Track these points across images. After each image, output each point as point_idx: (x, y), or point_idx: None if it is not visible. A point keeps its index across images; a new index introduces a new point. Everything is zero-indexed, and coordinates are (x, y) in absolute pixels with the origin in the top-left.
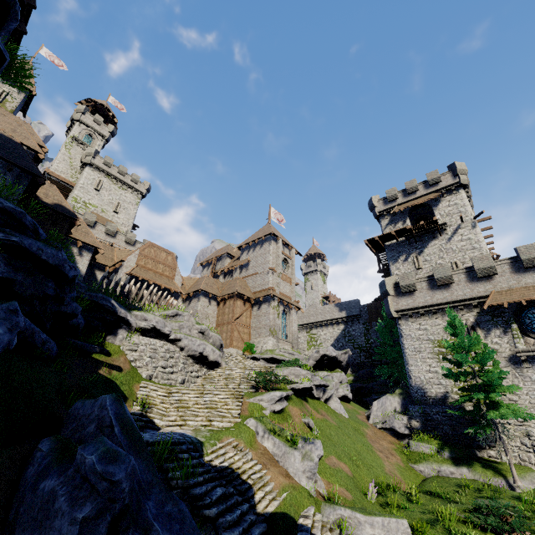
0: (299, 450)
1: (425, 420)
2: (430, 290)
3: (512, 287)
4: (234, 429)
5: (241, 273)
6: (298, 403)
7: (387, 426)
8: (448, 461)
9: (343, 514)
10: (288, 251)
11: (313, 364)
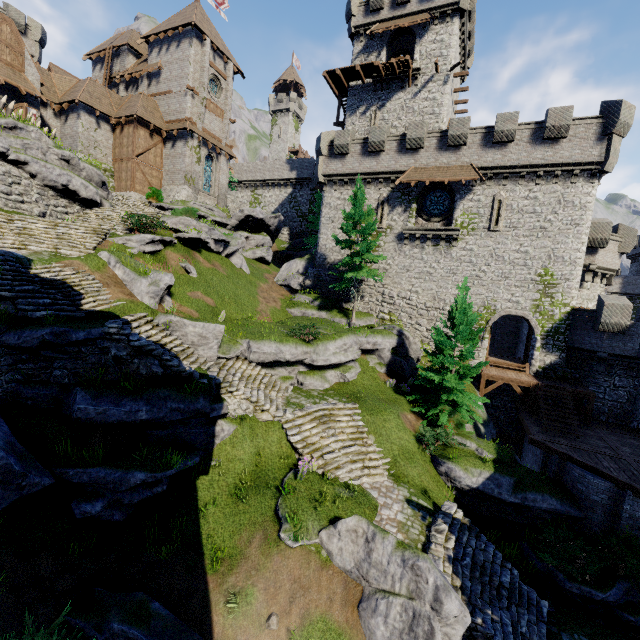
0: (149, 279)
1: (317, 281)
2: (361, 156)
3: (428, 166)
4: (82, 257)
5: (149, 87)
6: (182, 251)
7: (286, 284)
8: (315, 308)
9: (173, 319)
10: (223, 64)
11: (235, 223)
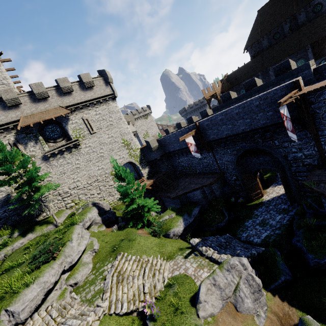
0: None
1: None
2: None
3: (33, 113)
4: None
5: None
6: None
7: None
8: (18, 238)
9: None
10: None
11: None
